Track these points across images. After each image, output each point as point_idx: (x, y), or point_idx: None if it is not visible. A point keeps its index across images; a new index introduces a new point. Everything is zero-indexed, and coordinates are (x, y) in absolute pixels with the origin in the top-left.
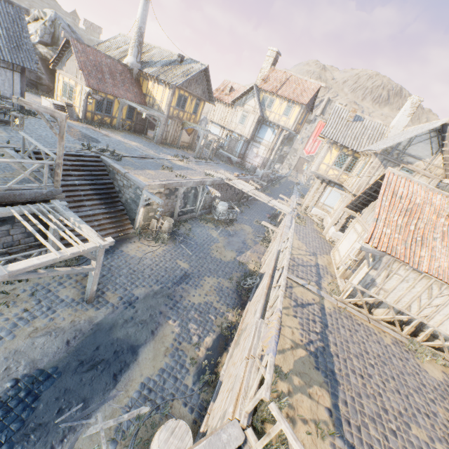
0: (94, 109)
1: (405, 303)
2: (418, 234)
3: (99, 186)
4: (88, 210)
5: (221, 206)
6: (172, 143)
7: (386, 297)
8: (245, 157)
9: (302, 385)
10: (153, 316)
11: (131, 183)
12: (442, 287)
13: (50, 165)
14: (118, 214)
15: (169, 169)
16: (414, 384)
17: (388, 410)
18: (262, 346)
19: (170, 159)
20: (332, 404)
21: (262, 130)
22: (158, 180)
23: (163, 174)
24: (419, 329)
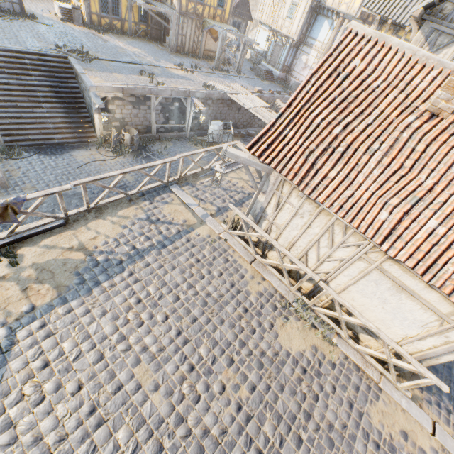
0: (99, 11)
1: (300, 249)
2: (344, 142)
3: (62, 89)
4: (46, 113)
5: (213, 125)
6: (192, 52)
7: (278, 236)
8: (291, 70)
9: (30, 279)
10: (56, 211)
11: (85, 85)
12: (348, 231)
13: (8, 63)
14: (79, 120)
15: (147, 75)
16: (223, 337)
17: (128, 339)
18: (9, 232)
19: (167, 67)
20: (46, 305)
21: (316, 26)
22: (115, 83)
23: (134, 79)
24: (318, 289)
